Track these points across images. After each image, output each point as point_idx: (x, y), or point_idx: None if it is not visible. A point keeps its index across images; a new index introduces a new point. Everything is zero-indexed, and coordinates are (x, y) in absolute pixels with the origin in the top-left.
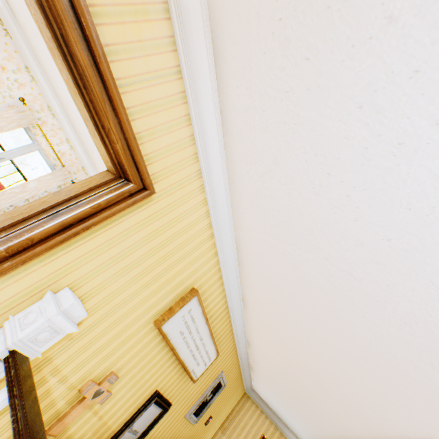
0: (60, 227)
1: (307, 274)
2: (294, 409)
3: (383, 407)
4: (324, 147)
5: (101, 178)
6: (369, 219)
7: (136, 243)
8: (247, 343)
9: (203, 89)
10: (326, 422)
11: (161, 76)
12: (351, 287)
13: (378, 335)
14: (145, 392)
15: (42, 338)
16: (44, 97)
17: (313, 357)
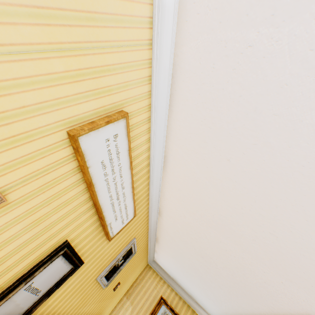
0: None
1: (269, 71)
2: (193, 269)
3: (310, 235)
4: None
5: None
6: None
7: None
8: (158, 213)
9: None
10: (226, 272)
11: None
12: None
13: None
14: (50, 240)
15: None
16: None
17: (234, 202)
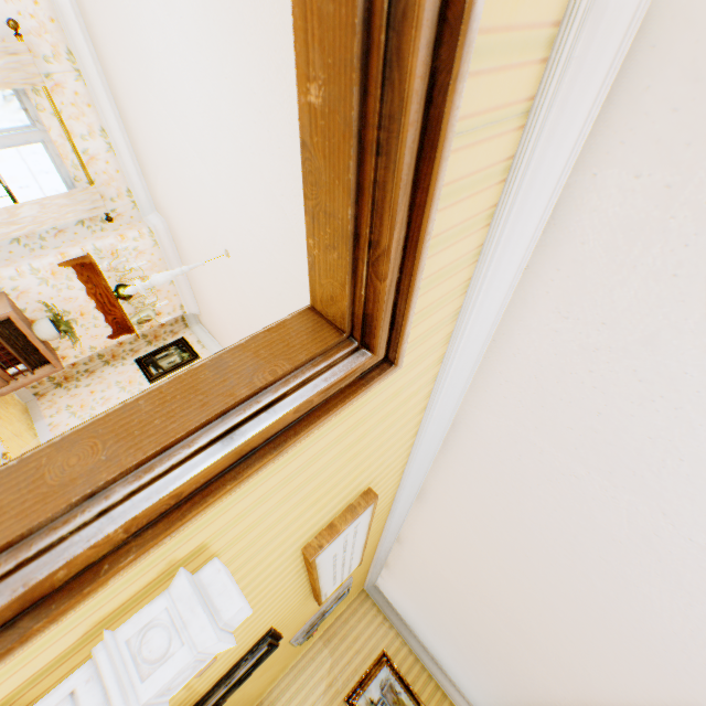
0: (234, 458)
1: (598, 515)
2: (446, 632)
3: (636, 697)
4: None
5: (307, 333)
6: None
7: (327, 444)
8: (396, 539)
9: (549, 157)
10: (503, 665)
11: (498, 120)
12: (692, 565)
13: (703, 634)
14: (255, 635)
15: (177, 682)
16: (60, 29)
17: (529, 602)
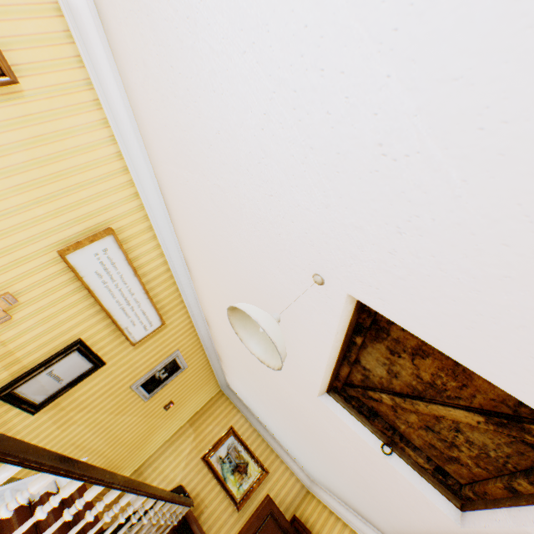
0: None
1: (203, 202)
2: (254, 391)
3: None
4: (160, 35)
5: None
6: (205, 114)
7: (12, 144)
8: (207, 323)
9: None
10: (270, 390)
11: None
12: (224, 203)
13: (252, 252)
14: (63, 336)
15: None
16: None
17: None
